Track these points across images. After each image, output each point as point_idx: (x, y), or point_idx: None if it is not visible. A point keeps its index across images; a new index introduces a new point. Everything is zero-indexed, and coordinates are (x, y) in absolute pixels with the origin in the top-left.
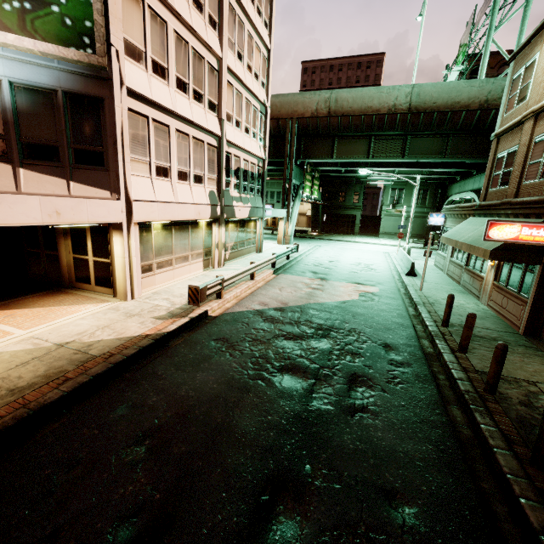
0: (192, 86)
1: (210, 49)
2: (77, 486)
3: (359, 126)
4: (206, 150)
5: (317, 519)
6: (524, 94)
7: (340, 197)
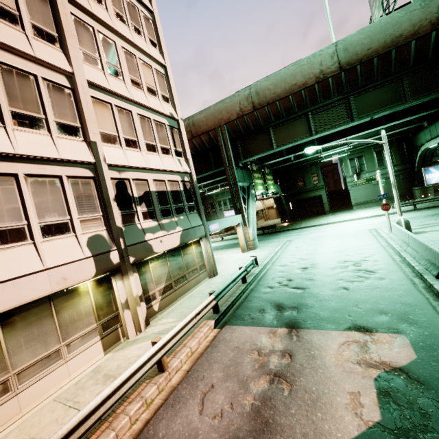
0: (10, 109)
1: (44, 64)
2: None
3: (289, 107)
4: (69, 185)
5: None
6: None
7: (299, 183)
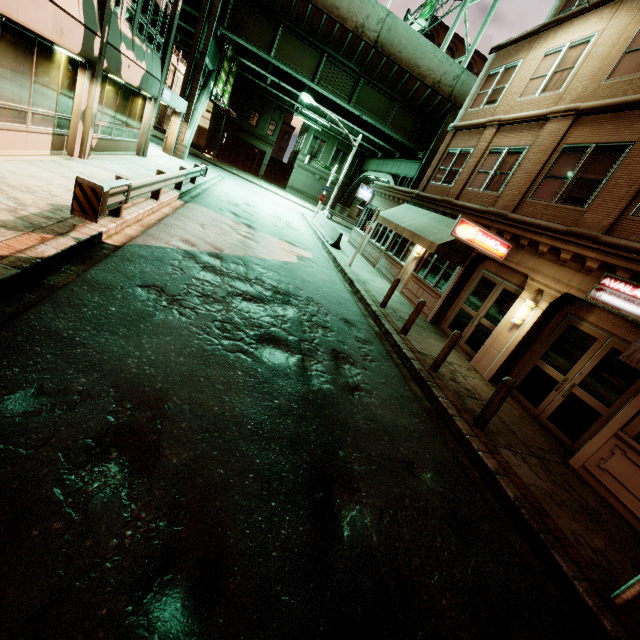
0: None
1: None
2: (0, 563)
3: (316, 27)
4: None
5: (373, 504)
6: (495, 98)
7: (252, 118)
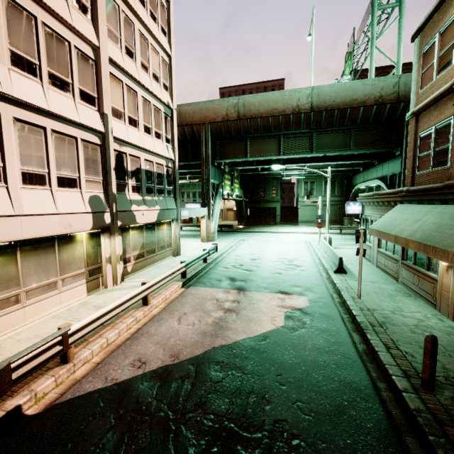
0: (47, 69)
1: (78, 33)
2: None
3: (267, 126)
4: (82, 147)
5: None
6: (447, 60)
7: (260, 193)
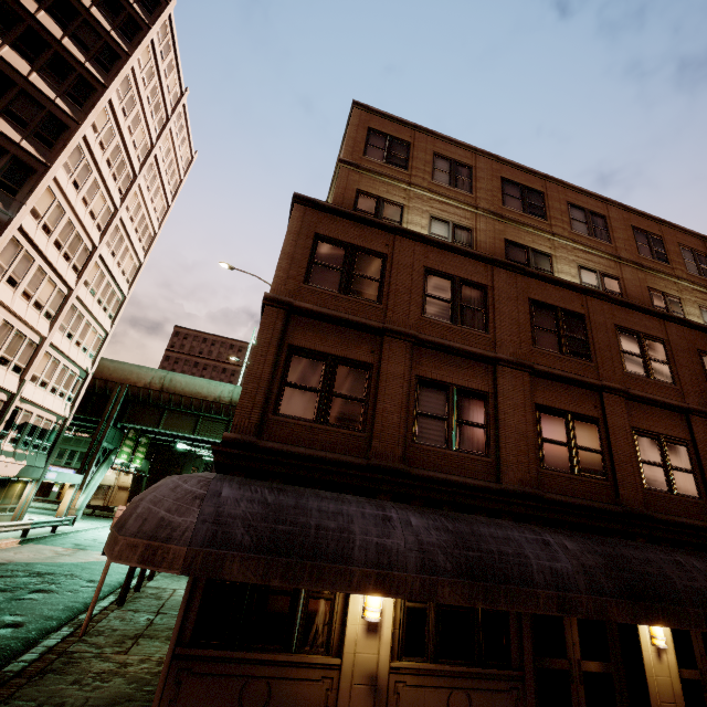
0: (2, 353)
1: (37, 331)
2: None
3: (188, 405)
4: None
5: None
6: None
7: (175, 470)
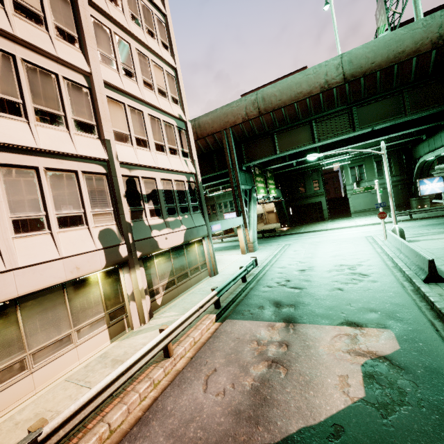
0: (33, 106)
1: (65, 64)
2: None
3: (294, 115)
4: (84, 180)
5: None
6: None
7: (300, 189)
